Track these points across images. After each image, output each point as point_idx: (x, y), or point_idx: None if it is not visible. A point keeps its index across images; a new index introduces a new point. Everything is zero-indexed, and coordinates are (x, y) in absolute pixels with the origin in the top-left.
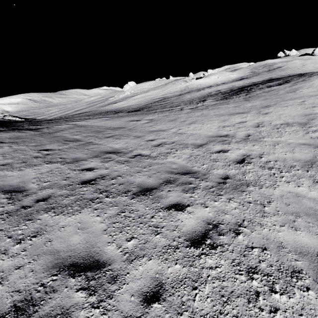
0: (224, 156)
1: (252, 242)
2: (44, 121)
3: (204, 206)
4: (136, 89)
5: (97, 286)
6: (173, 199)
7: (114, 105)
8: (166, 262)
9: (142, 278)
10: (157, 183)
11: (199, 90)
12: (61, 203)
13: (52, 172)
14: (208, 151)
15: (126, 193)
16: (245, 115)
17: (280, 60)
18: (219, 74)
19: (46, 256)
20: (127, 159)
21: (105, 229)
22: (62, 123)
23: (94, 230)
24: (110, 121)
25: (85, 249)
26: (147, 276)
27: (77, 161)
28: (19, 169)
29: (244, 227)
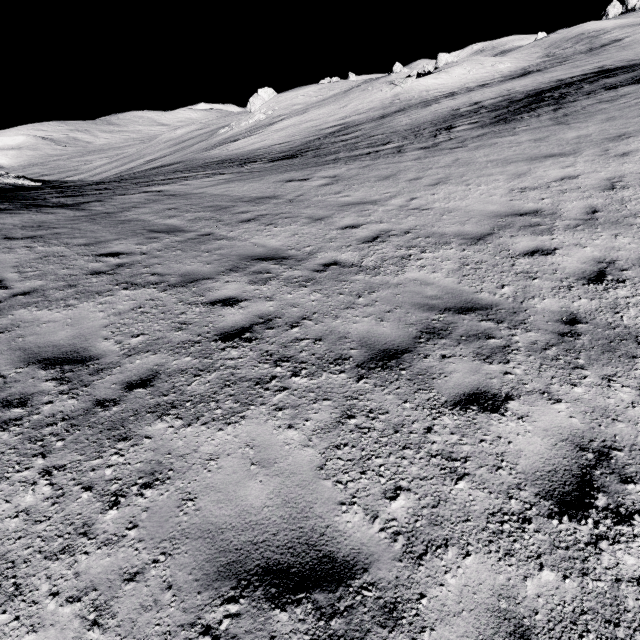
0: (549, 264)
1: None
2: (89, 187)
3: (552, 400)
4: (279, 107)
5: (352, 637)
6: (464, 380)
7: (232, 145)
8: (512, 563)
9: (466, 612)
10: (405, 335)
11: (428, 103)
12: (189, 392)
13: (143, 311)
14: (505, 253)
15: (339, 364)
16: (570, 159)
17: (617, 22)
18: (471, 62)
19: (194, 542)
20: (311, 275)
21: (320, 466)
22: (129, 190)
23: (292, 467)
24: (239, 184)
25: (286, 522)
26: (476, 606)
27: (193, 282)
28: (63, 303)
29: None
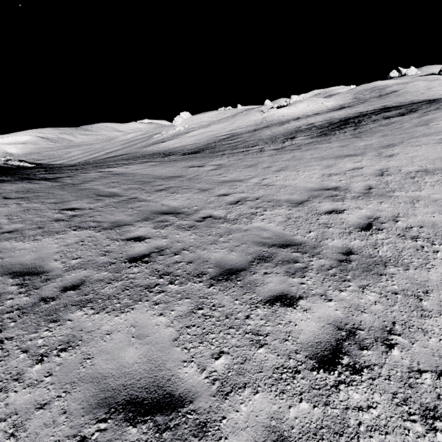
0: (339, 219)
1: (417, 362)
2: (65, 168)
3: (326, 300)
4: (192, 123)
5: None
6: (275, 287)
7: (161, 144)
8: (283, 397)
9: (249, 427)
10: (244, 260)
11: (283, 123)
12: (102, 293)
13: (83, 243)
14: (314, 212)
15: (200, 277)
16: (359, 158)
17: (394, 81)
18: (309, 101)
19: (86, 385)
20: (193, 223)
21: (175, 338)
22: (90, 170)
23: (158, 339)
24: (160, 168)
25: (147, 372)
26: (256, 424)
27: (118, 226)
28: (33, 238)
29: (398, 335)
